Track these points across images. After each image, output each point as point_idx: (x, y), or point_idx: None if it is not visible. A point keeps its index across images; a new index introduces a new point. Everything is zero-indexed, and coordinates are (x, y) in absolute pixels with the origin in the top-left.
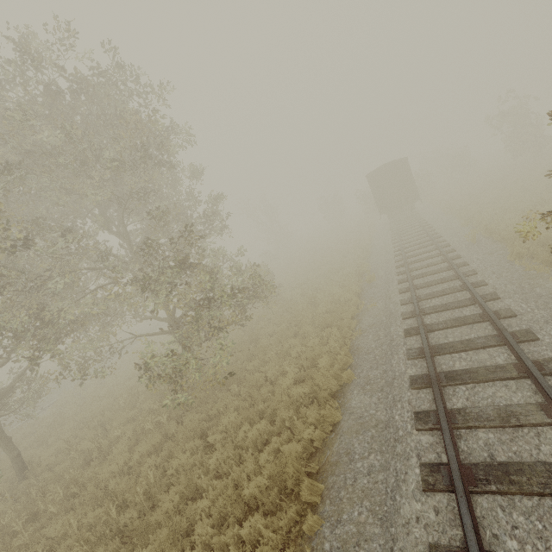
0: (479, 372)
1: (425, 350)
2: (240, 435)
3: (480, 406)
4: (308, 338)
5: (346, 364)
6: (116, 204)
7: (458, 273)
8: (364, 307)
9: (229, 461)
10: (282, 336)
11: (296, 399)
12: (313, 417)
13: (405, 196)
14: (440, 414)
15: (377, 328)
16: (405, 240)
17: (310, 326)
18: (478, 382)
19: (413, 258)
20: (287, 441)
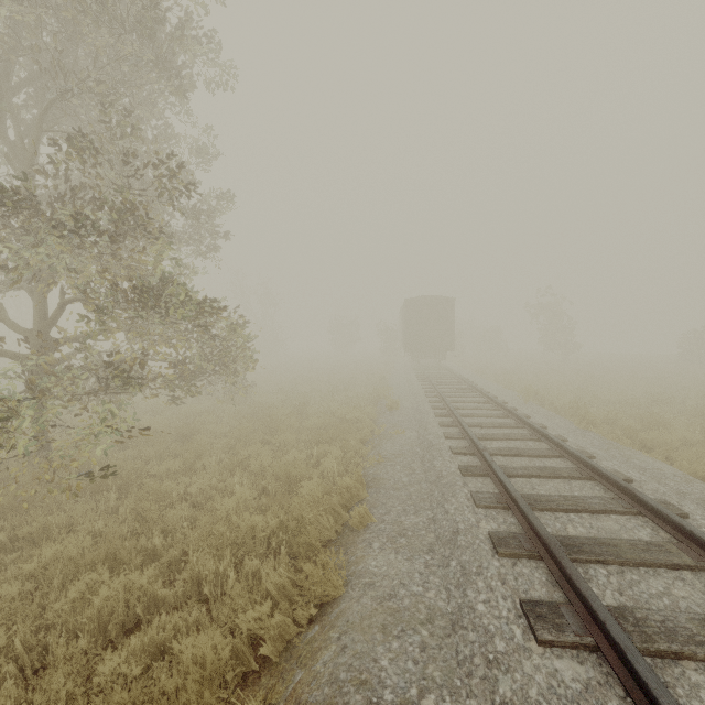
0: (620, 546)
1: (515, 494)
2: (73, 593)
3: (661, 609)
4: (284, 453)
5: (353, 498)
6: (40, 96)
7: (525, 420)
8: (383, 433)
9: (4, 663)
10: (238, 441)
11: (241, 541)
12: (273, 583)
13: (440, 340)
14: (599, 610)
15: (409, 458)
16: (436, 382)
17: (294, 436)
18: (626, 563)
19: (451, 398)
20: (191, 631)
